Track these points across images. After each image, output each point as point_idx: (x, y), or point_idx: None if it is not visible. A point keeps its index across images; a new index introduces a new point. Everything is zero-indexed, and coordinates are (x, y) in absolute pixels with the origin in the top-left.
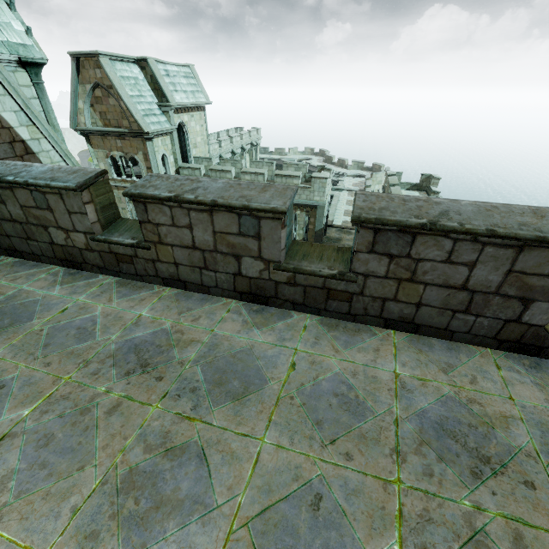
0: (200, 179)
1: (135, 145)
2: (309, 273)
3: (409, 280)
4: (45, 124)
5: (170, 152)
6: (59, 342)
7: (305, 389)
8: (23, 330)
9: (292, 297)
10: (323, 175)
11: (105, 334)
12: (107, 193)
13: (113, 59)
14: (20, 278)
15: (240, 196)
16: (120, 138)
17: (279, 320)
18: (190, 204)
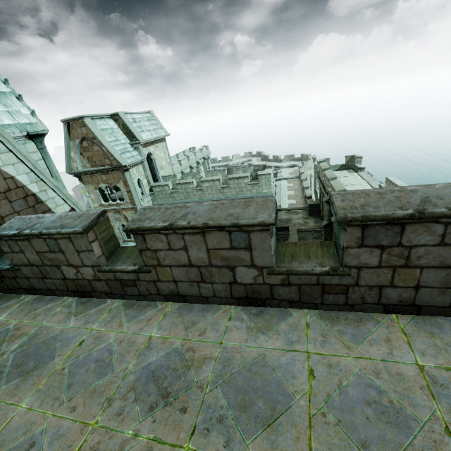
0: (187, 205)
1: (116, 176)
2: (302, 273)
3: (403, 266)
4: (49, 178)
5: (143, 176)
6: (81, 380)
7: (334, 400)
8: (47, 372)
9: (288, 296)
10: (267, 172)
11: (122, 363)
12: (108, 229)
13: (94, 118)
14: (39, 315)
15: (227, 215)
16: (104, 173)
17: (280, 321)
18: (184, 229)
